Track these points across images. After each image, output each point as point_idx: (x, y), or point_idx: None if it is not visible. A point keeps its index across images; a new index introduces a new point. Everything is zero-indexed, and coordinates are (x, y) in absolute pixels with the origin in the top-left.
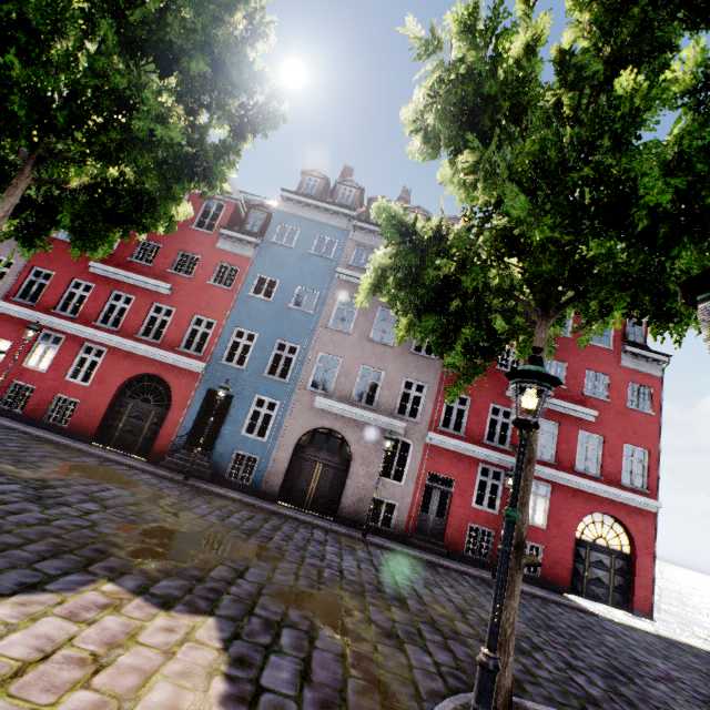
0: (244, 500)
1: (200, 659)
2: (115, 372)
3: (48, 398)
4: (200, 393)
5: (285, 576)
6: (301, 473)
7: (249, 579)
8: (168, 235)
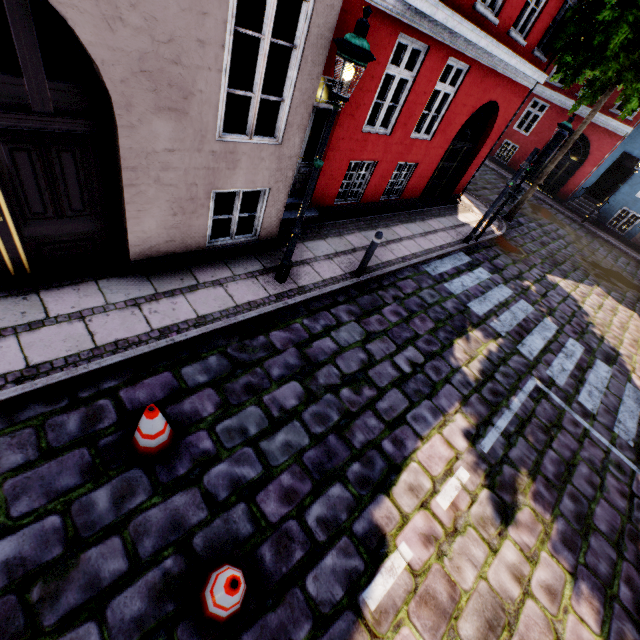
0: (620, 248)
1: (638, 324)
2: (549, 127)
3: (499, 142)
4: (613, 155)
5: None
6: None
7: None
8: None
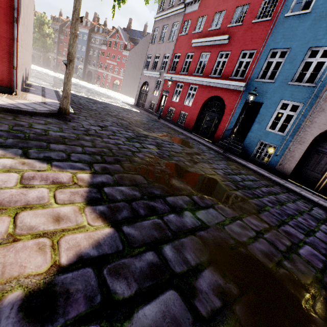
0: (256, 171)
1: (17, 263)
2: (200, 97)
3: (178, 113)
4: (240, 104)
5: (242, 230)
6: (315, 163)
7: (197, 215)
8: (229, 1)
